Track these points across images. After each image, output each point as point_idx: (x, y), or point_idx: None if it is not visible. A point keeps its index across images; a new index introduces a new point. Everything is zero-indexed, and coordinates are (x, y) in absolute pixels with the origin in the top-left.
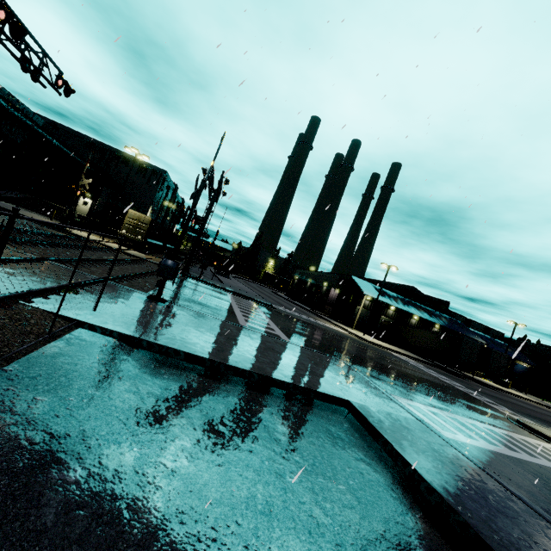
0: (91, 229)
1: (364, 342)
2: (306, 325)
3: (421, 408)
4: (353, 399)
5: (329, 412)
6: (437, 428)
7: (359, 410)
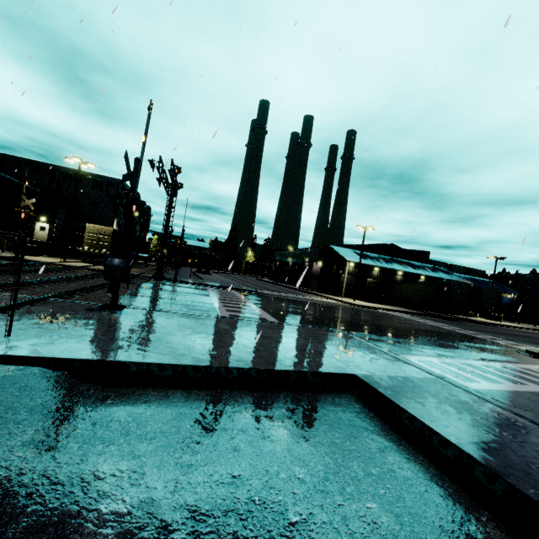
0: (54, 253)
1: (356, 307)
2: (294, 303)
3: (433, 362)
4: (359, 372)
5: (334, 394)
6: (458, 380)
7: (369, 383)
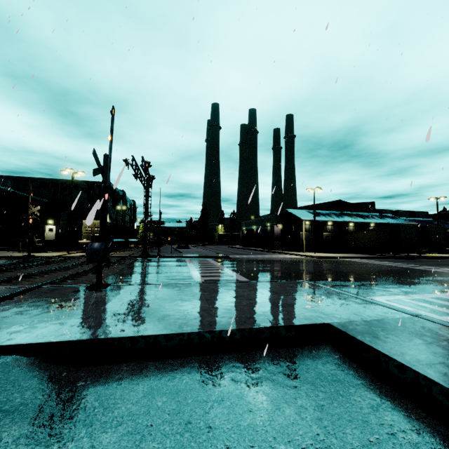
0: (60, 248)
1: (317, 259)
2: (262, 262)
3: (402, 300)
4: (332, 320)
5: (310, 346)
6: (434, 316)
7: (345, 331)
